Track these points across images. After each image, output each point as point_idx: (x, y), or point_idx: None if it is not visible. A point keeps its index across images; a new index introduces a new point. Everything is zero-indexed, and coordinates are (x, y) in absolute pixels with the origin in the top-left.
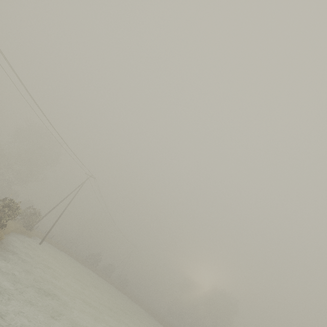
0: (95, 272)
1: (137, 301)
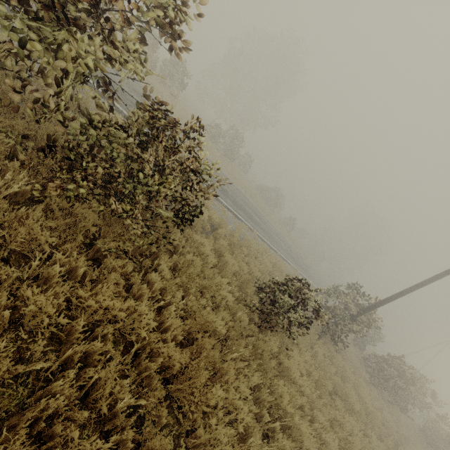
0: None
1: None
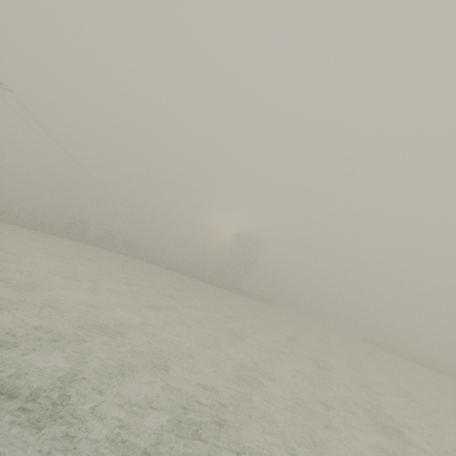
0: (86, 243)
1: (153, 262)
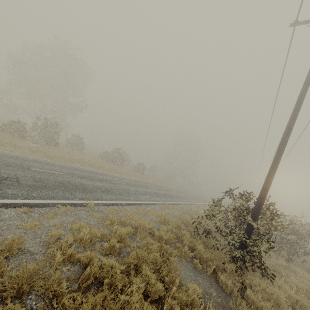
0: None
1: None
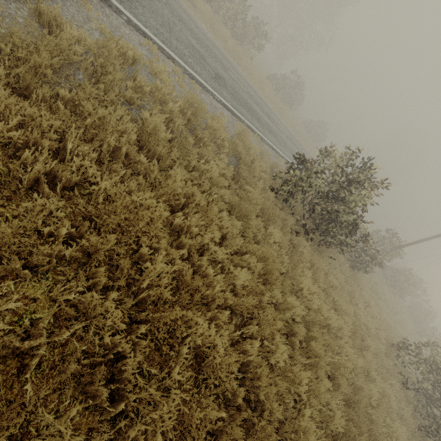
0: None
1: None
